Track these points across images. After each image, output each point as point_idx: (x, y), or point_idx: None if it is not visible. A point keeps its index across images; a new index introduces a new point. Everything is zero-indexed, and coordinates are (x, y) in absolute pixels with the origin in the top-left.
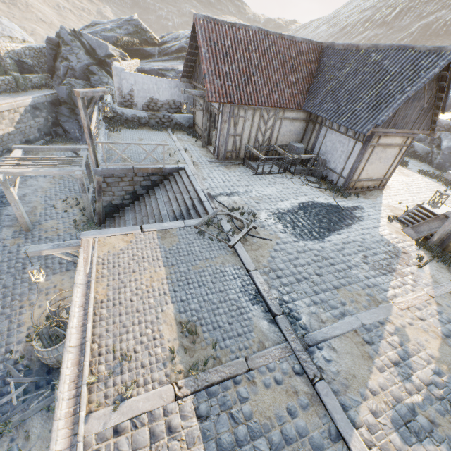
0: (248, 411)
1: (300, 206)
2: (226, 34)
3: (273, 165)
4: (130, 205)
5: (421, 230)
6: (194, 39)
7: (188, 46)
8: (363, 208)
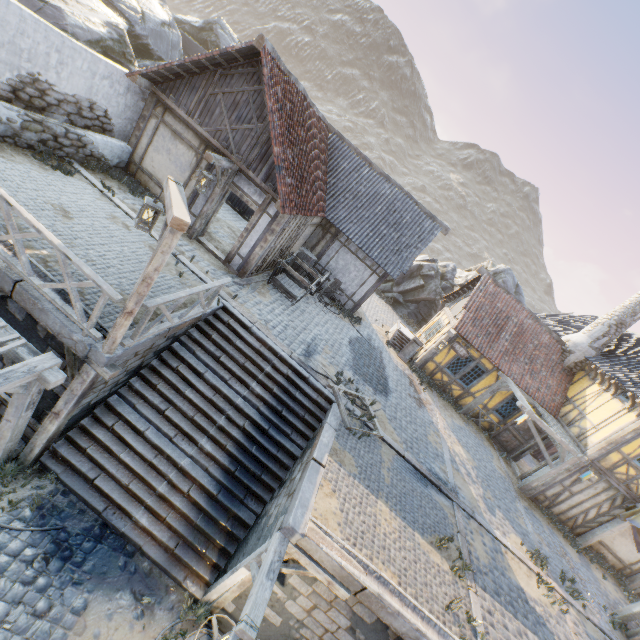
0: (483, 563)
1: (352, 348)
2: (286, 91)
3: (291, 281)
4: (122, 391)
5: (405, 353)
6: (229, 56)
7: (207, 56)
8: (371, 335)
